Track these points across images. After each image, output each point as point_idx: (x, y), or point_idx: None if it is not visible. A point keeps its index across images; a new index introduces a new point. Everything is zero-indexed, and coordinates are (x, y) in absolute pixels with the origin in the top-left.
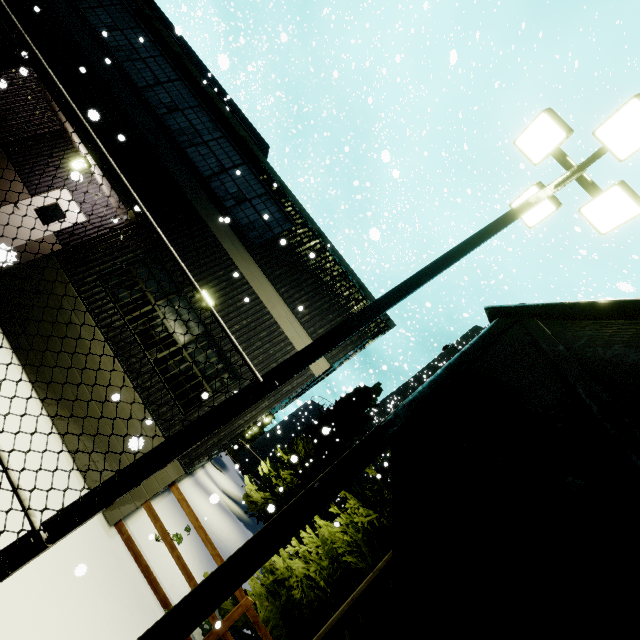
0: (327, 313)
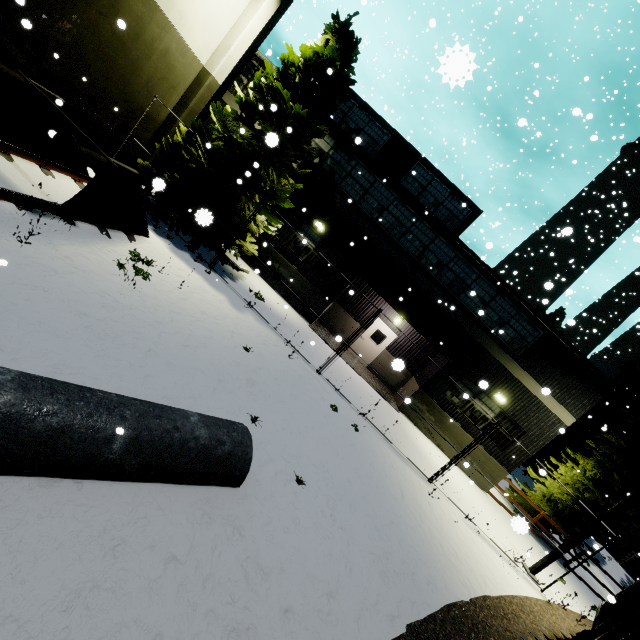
0: (571, 390)
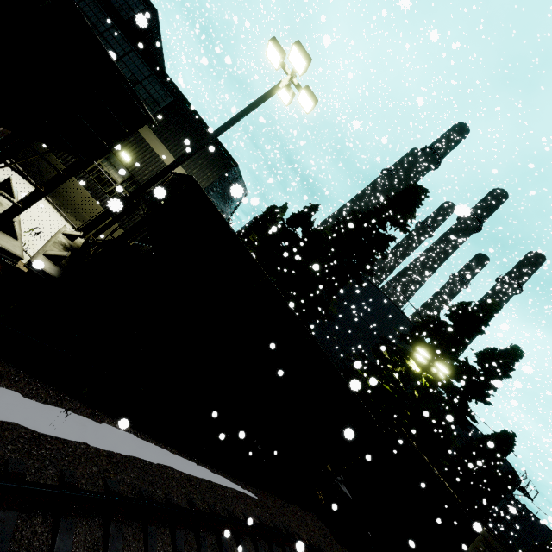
0: (198, 160)
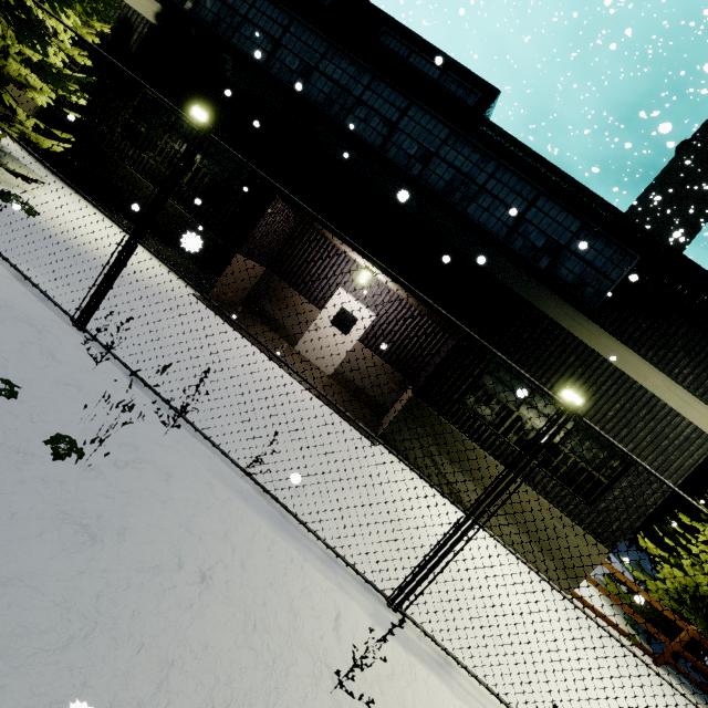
0: None
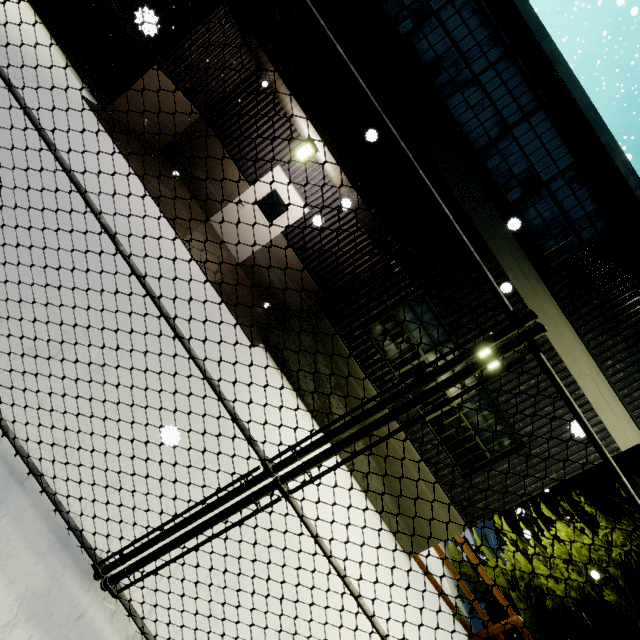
0: None
